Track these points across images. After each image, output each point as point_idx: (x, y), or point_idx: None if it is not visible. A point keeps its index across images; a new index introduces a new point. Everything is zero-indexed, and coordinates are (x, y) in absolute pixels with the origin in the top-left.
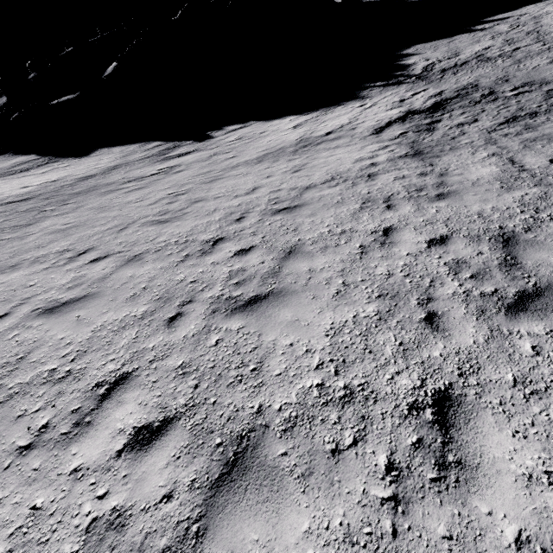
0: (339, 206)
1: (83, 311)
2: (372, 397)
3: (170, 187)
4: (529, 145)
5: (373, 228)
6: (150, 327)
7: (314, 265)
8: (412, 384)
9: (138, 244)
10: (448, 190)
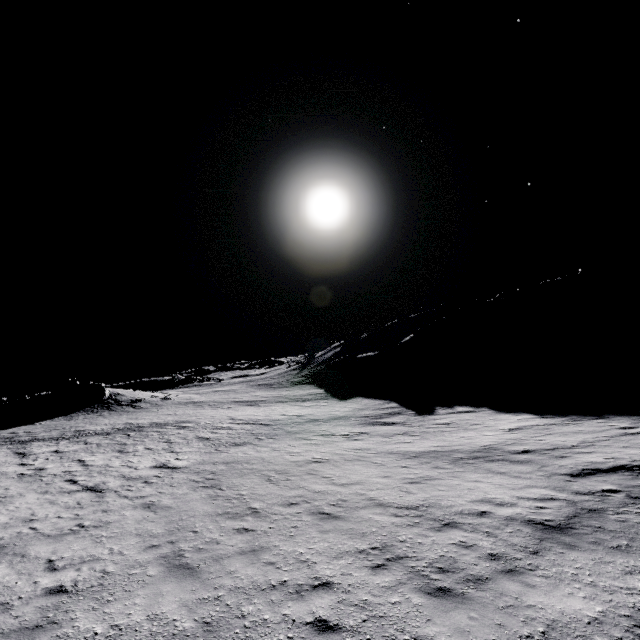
0: (355, 536)
1: (153, 514)
2: None
3: (325, 452)
4: None
5: (324, 574)
6: (143, 543)
7: (239, 570)
8: None
9: (234, 488)
10: (464, 591)
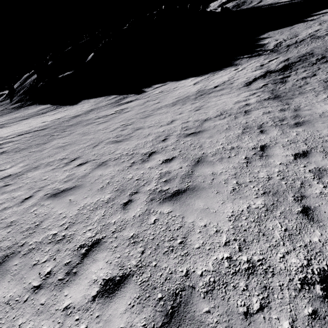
0: (227, 131)
1: (73, 196)
2: (270, 271)
3: (122, 121)
4: None
5: (253, 146)
6: (112, 208)
7: (215, 170)
8: (300, 262)
9: (104, 155)
10: (303, 120)
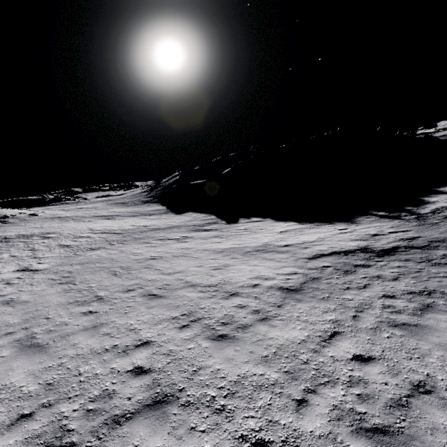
0: (172, 308)
1: (11, 308)
2: None
3: (160, 252)
4: (380, 328)
5: (145, 336)
6: None
7: (81, 342)
8: None
9: (85, 282)
10: (235, 335)
